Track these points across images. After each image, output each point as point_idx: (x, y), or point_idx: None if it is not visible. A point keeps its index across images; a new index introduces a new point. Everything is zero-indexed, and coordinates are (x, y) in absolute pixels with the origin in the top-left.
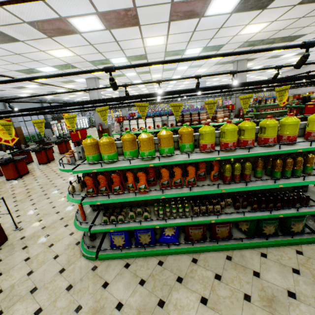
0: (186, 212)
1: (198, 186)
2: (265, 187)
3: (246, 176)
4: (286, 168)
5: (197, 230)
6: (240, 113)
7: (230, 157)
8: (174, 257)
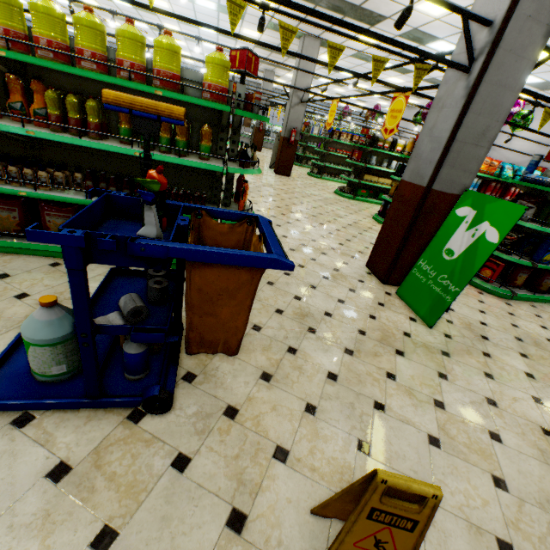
0: None
1: None
2: (112, 150)
3: (90, 126)
4: (160, 132)
5: (5, 213)
6: (292, 138)
7: (29, 60)
8: None
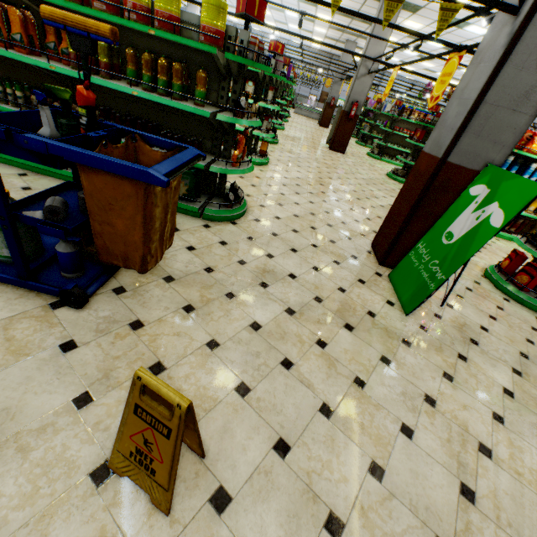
0: (18, 99)
1: (16, 45)
2: (114, 87)
3: (100, 65)
4: (158, 74)
5: None
6: (352, 112)
7: None
8: (3, 165)
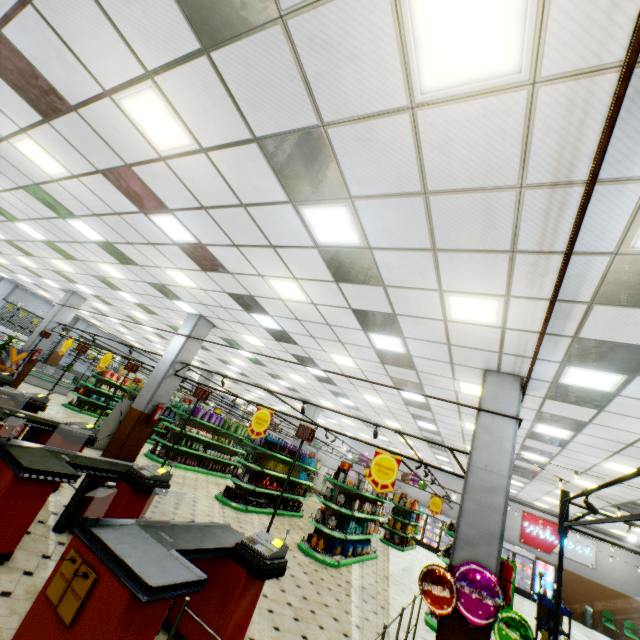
0: None
1: None
2: None
3: None
4: None
5: None
6: None
7: None
8: None
